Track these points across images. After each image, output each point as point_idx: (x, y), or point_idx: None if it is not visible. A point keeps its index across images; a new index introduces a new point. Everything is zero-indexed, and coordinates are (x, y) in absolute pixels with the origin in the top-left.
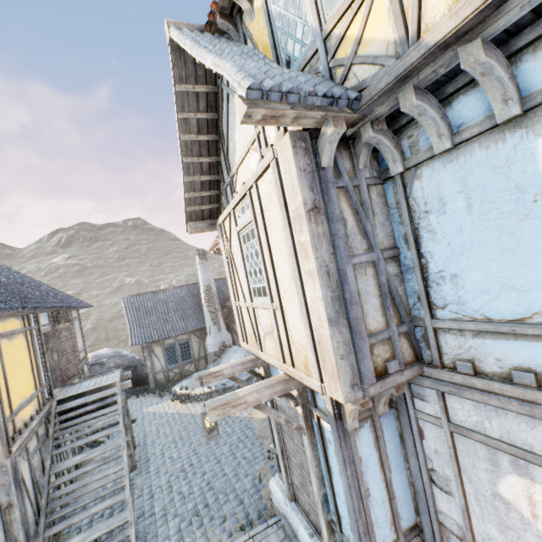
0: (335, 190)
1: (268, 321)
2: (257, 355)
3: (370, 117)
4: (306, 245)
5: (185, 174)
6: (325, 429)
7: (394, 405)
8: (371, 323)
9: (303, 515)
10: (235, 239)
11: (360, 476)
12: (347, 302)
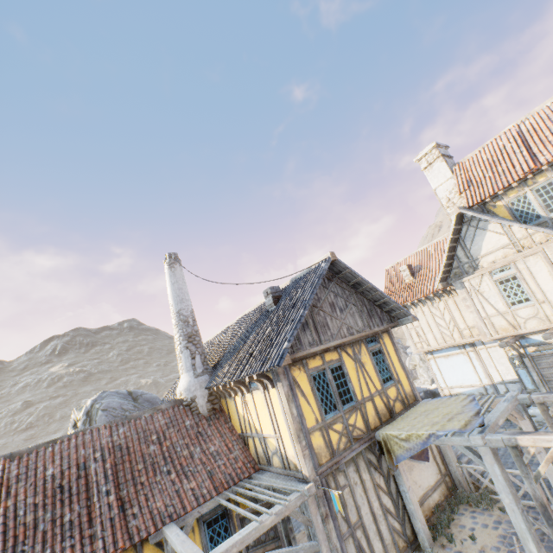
0: None
1: (530, 312)
2: (517, 334)
3: None
4: None
5: (445, 260)
6: None
7: None
8: None
9: None
10: (486, 285)
11: None
12: None
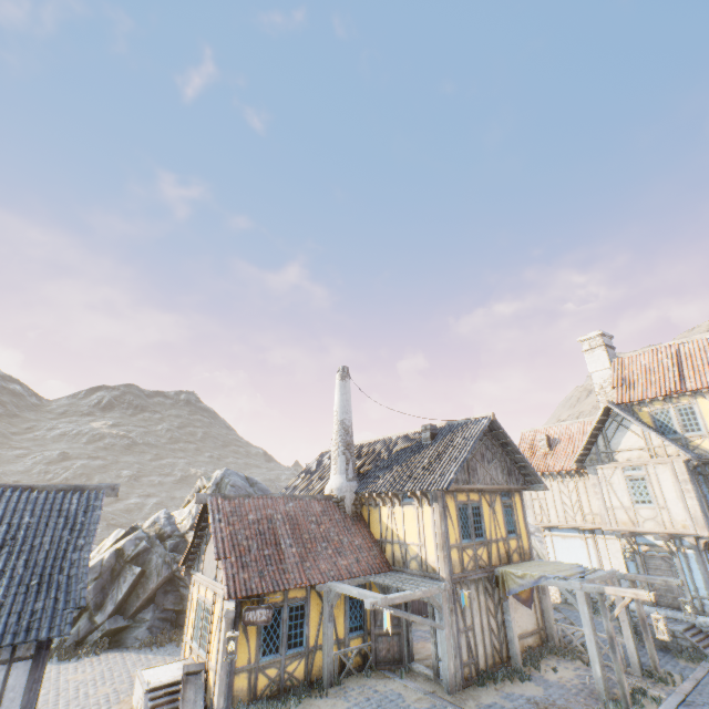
0: (693, 476)
1: (650, 513)
2: (634, 530)
3: (701, 461)
4: (689, 489)
5: (585, 444)
6: (688, 553)
7: (708, 548)
8: (707, 514)
9: (665, 608)
10: (616, 477)
11: (706, 567)
12: (702, 507)
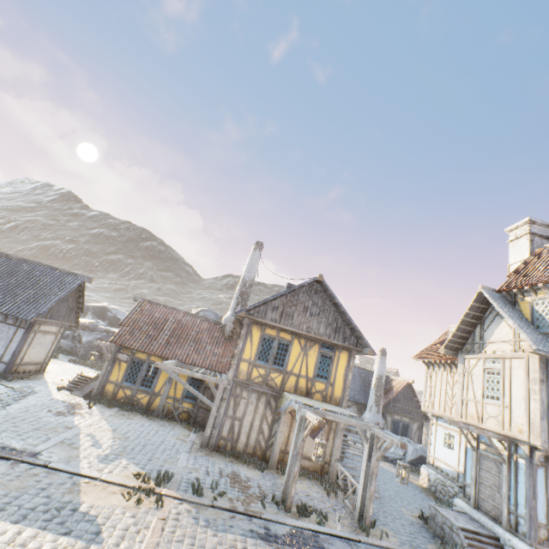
0: None
1: (494, 411)
2: (477, 425)
3: None
4: (536, 390)
5: (455, 330)
6: (520, 463)
7: None
8: None
9: (483, 514)
10: (478, 369)
11: (535, 484)
12: (548, 414)
